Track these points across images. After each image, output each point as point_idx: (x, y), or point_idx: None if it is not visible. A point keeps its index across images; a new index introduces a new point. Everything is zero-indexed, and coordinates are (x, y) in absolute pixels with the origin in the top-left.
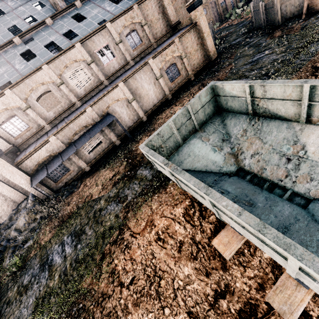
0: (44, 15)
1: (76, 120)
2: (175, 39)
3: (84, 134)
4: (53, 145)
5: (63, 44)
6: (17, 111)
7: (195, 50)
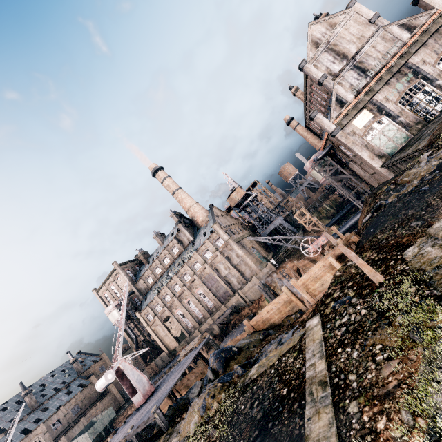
0: (23, 415)
1: None
2: (98, 402)
3: None
4: None
5: (32, 427)
6: None
7: (111, 403)
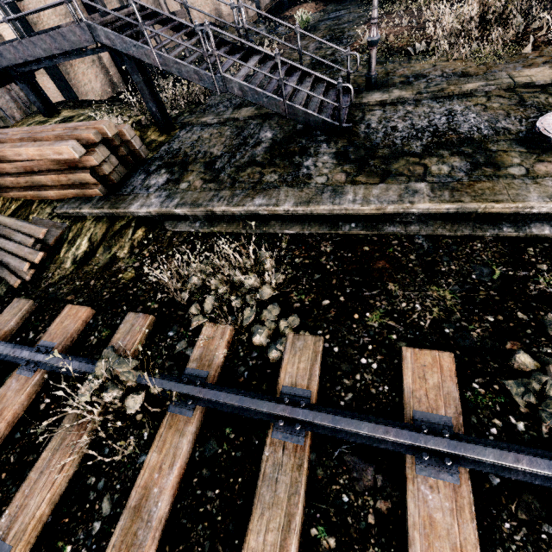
0: None
1: None
2: None
3: None
4: None
5: None
6: None
7: None
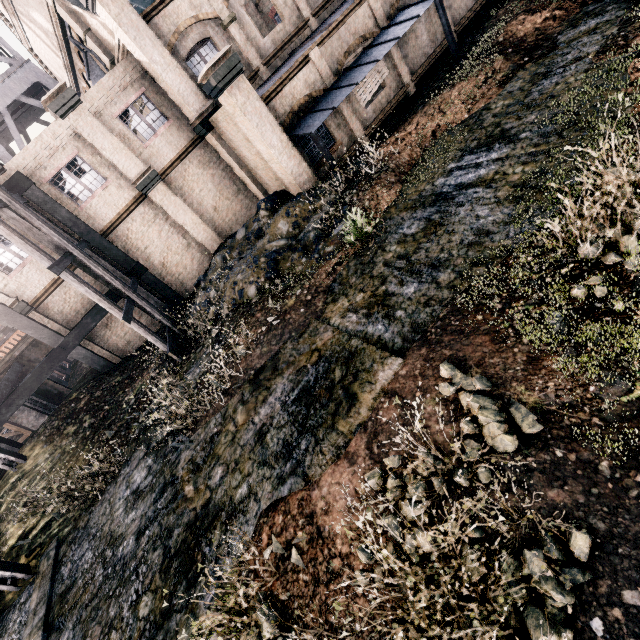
0: None
1: (349, 20)
2: None
3: (367, 50)
4: (315, 72)
5: None
6: (212, 29)
7: None
